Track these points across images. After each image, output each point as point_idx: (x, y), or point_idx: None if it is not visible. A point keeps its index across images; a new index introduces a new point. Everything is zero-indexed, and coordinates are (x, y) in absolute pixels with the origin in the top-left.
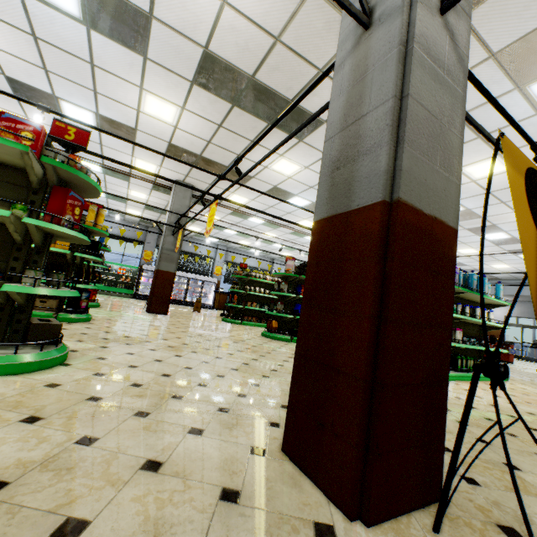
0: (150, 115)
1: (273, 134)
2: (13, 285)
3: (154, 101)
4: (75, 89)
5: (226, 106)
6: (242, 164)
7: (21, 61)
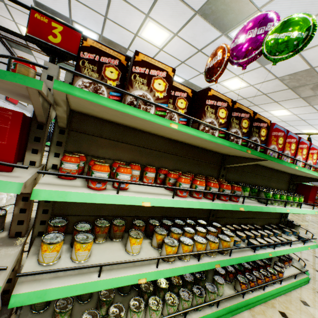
0: (223, 85)
1: (295, 101)
2: (313, 241)
3: (236, 81)
4: (189, 71)
5: (283, 88)
6: (251, 108)
7: (171, 57)
